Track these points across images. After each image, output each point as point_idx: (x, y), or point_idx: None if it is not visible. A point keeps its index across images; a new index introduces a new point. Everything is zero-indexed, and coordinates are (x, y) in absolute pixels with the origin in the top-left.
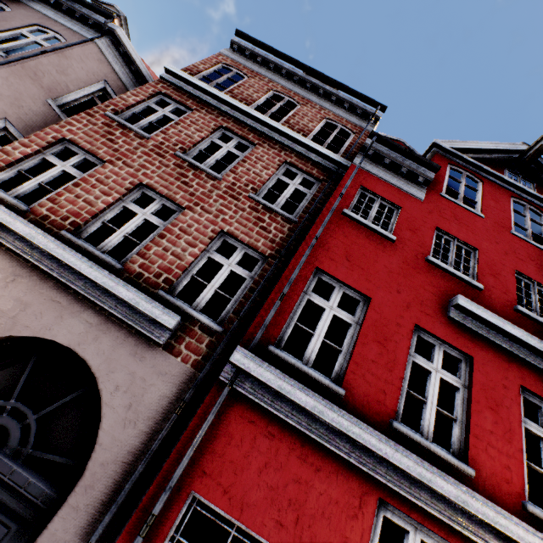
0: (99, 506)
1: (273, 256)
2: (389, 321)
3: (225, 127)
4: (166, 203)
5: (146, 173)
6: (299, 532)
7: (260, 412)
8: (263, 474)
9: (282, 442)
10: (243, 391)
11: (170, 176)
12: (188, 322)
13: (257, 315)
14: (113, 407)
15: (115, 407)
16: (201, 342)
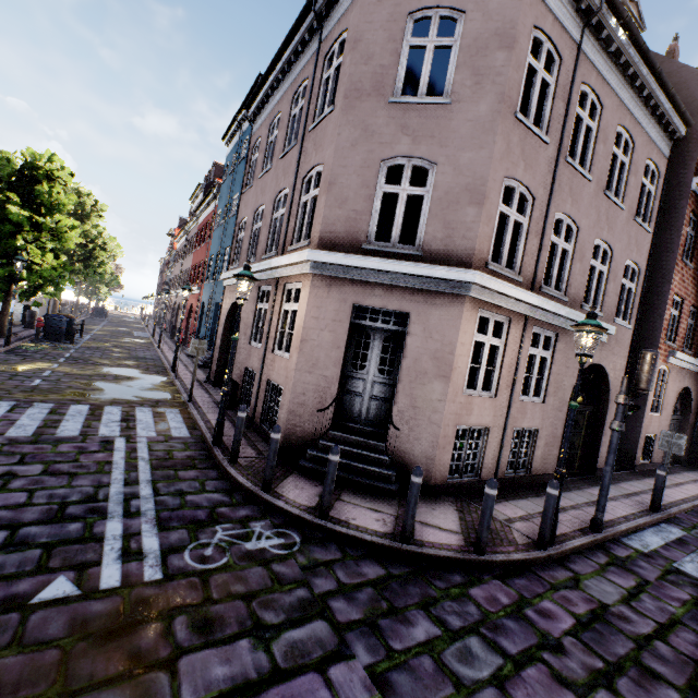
0: (693, 414)
1: None
2: None
3: None
4: (693, 310)
5: (691, 297)
6: None
7: None
8: None
9: None
10: None
11: (696, 293)
12: None
13: None
14: (693, 395)
15: (693, 395)
16: None
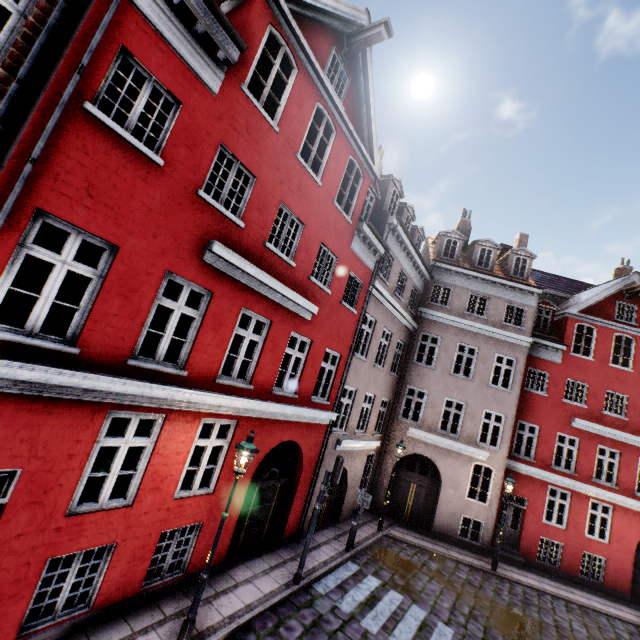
0: None
1: None
2: (139, 272)
3: None
4: None
5: None
6: (35, 453)
7: None
8: None
9: (7, 407)
10: None
11: None
12: None
13: None
14: None
15: None
16: None
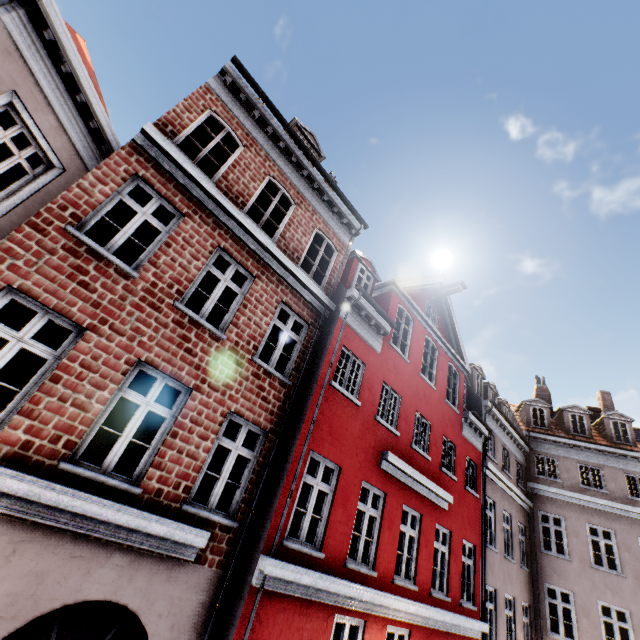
0: None
1: (273, 430)
2: (350, 484)
3: (223, 248)
4: (170, 381)
5: (143, 342)
6: None
7: (278, 595)
8: (280, 637)
9: (290, 609)
10: (270, 588)
11: (171, 343)
12: (210, 527)
13: (273, 514)
14: (160, 634)
15: (162, 633)
16: (222, 542)
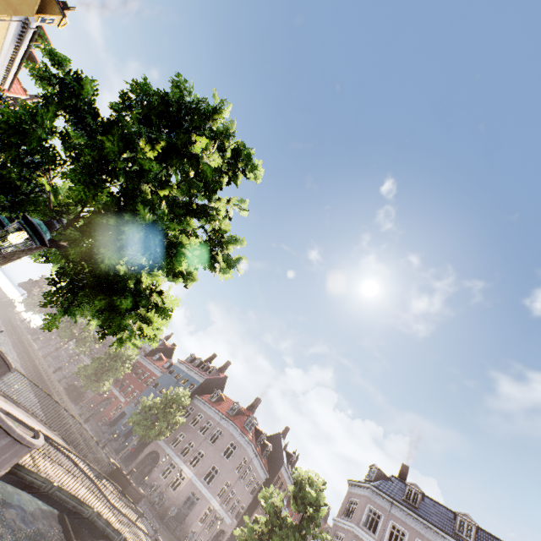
0: None
1: None
2: None
3: None
4: None
5: None
6: None
7: None
8: None
9: None
10: None
11: None
12: None
13: None
14: None
15: None
16: None
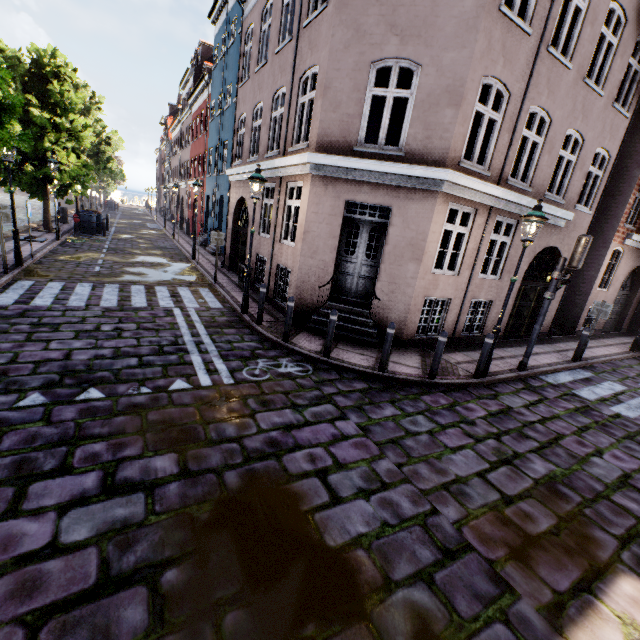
0: None
1: None
2: None
3: None
4: None
5: None
6: None
7: None
8: None
9: None
10: None
11: None
12: None
13: None
14: None
15: None
16: None
